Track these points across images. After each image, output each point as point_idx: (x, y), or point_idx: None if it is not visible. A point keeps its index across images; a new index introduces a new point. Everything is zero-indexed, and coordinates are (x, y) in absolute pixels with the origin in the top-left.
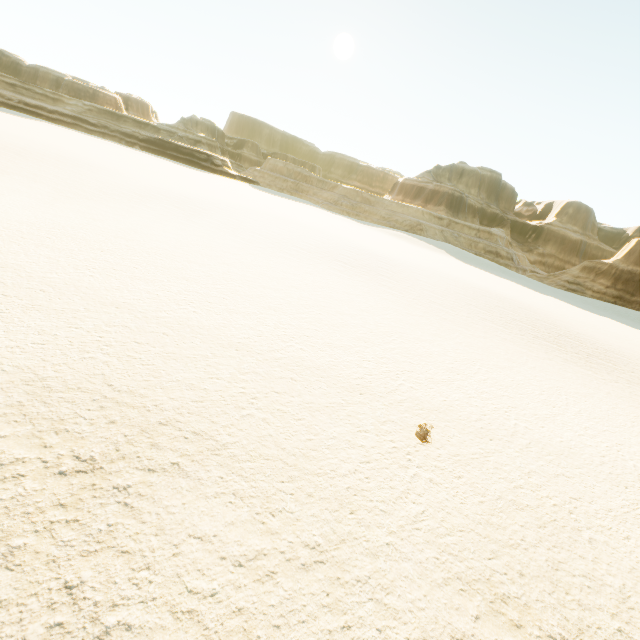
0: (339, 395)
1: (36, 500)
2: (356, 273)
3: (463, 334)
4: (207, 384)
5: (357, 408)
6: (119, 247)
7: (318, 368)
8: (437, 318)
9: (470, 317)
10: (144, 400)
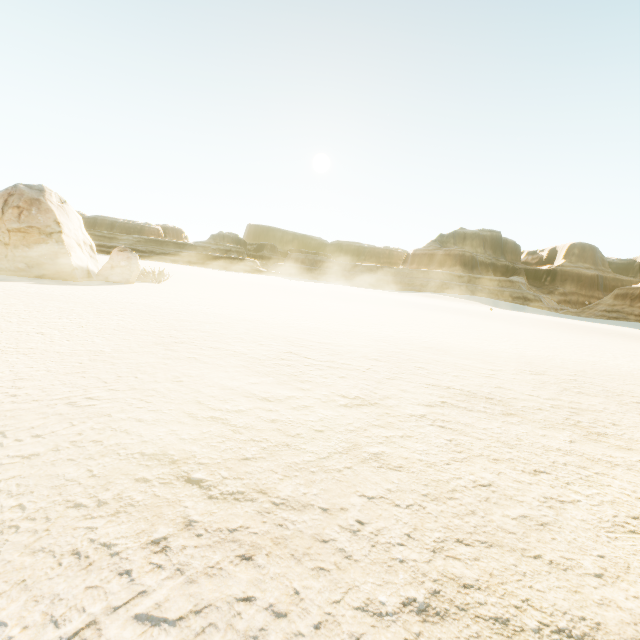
0: (589, 357)
1: (545, 380)
2: (453, 313)
3: (592, 338)
4: (509, 351)
5: (613, 362)
6: (307, 304)
7: (548, 348)
8: (557, 331)
9: (576, 331)
10: (496, 355)
